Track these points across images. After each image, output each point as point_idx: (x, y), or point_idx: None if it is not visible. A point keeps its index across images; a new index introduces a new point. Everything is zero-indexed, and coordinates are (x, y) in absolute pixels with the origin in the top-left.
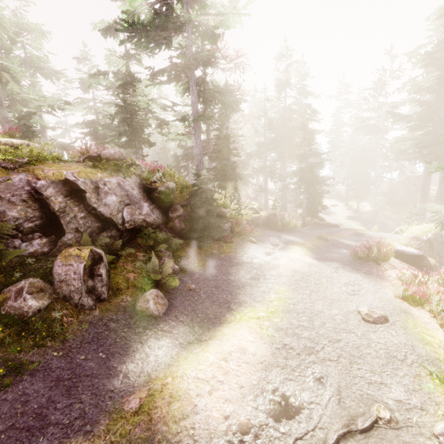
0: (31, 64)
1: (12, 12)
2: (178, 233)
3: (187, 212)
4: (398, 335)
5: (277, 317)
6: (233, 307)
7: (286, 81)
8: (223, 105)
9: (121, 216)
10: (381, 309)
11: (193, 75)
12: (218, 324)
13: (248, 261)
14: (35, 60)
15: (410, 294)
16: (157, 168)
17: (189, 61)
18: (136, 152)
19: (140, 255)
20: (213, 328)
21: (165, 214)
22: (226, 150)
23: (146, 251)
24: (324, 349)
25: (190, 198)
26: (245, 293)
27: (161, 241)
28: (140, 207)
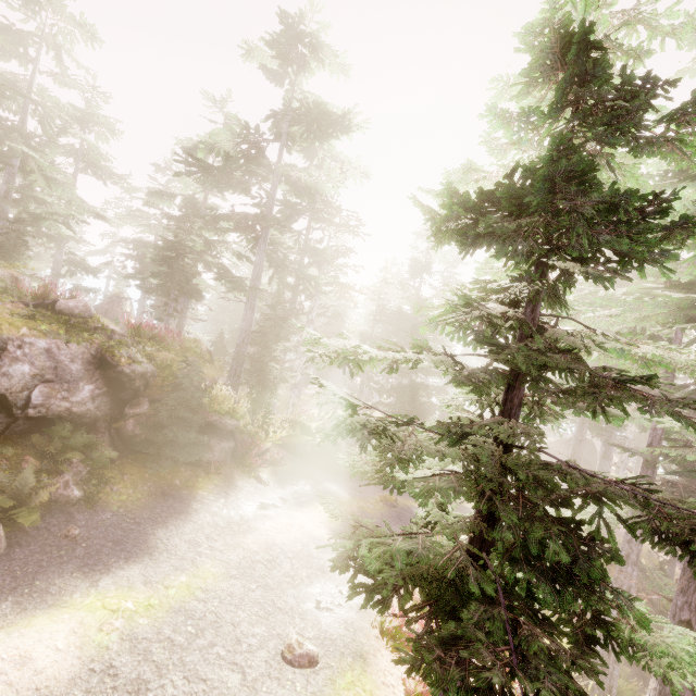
0: (87, 157)
1: (86, 98)
2: (126, 440)
3: (155, 412)
4: (301, 693)
5: (150, 616)
6: (102, 582)
7: (425, 264)
8: (297, 276)
9: (25, 396)
10: (330, 642)
11: (265, 232)
12: (46, 605)
13: (216, 510)
14: (93, 154)
15: (386, 628)
16: (168, 336)
17: (266, 215)
18: (166, 303)
19: (30, 461)
20: (31, 610)
21: (120, 407)
22: (273, 336)
23: (44, 457)
24: (162, 688)
25: (164, 392)
26: (151, 562)
27: (79, 446)
28: (71, 389)
